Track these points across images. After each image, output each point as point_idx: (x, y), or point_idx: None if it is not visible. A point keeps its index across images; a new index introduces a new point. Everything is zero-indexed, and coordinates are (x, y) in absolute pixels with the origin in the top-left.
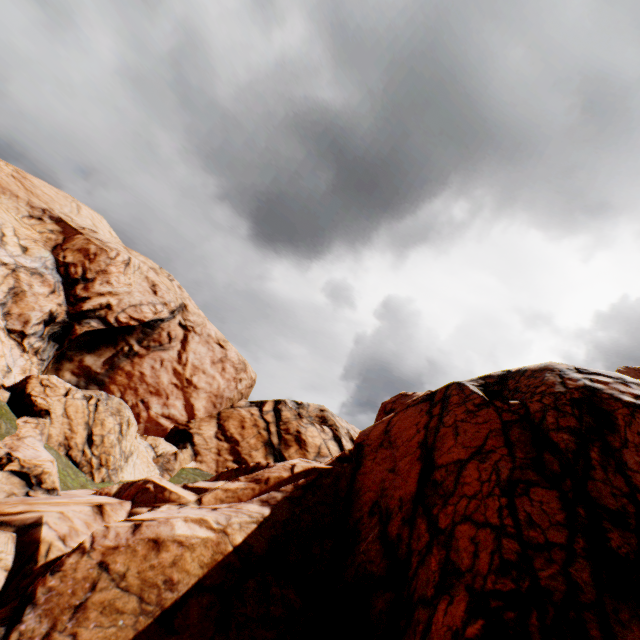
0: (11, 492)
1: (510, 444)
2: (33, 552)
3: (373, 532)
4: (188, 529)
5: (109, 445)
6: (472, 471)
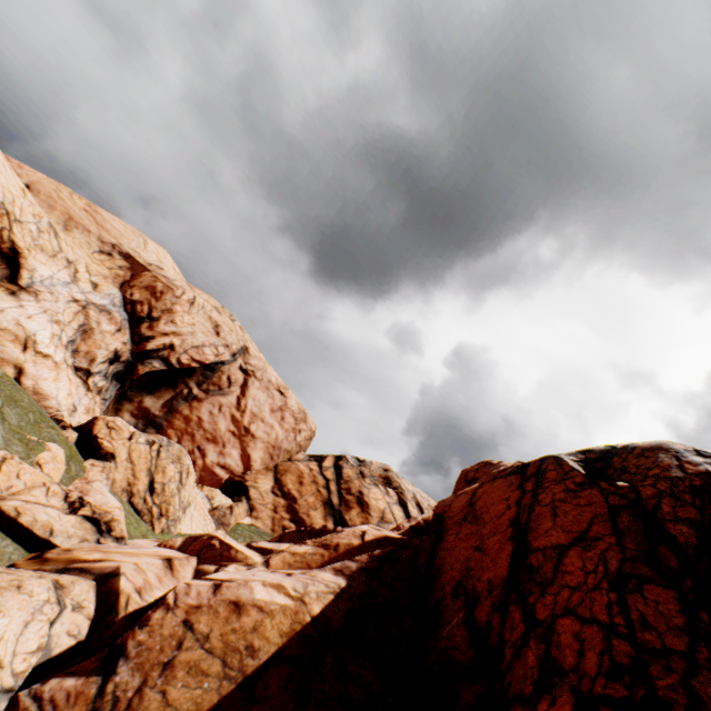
0: (84, 538)
1: (618, 532)
2: (113, 603)
3: (458, 616)
4: (267, 594)
5: (169, 494)
6: (574, 559)
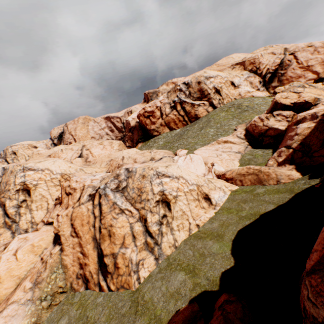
0: None
1: None
2: None
3: None
4: None
5: None
6: None
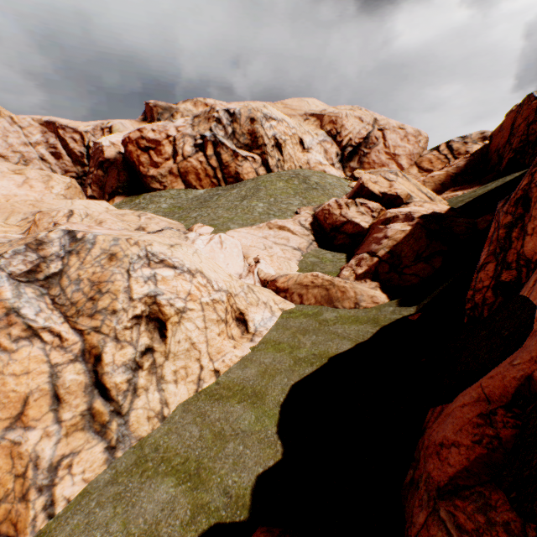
0: None
1: (536, 112)
2: None
3: (494, 157)
4: (437, 173)
5: None
6: (521, 125)
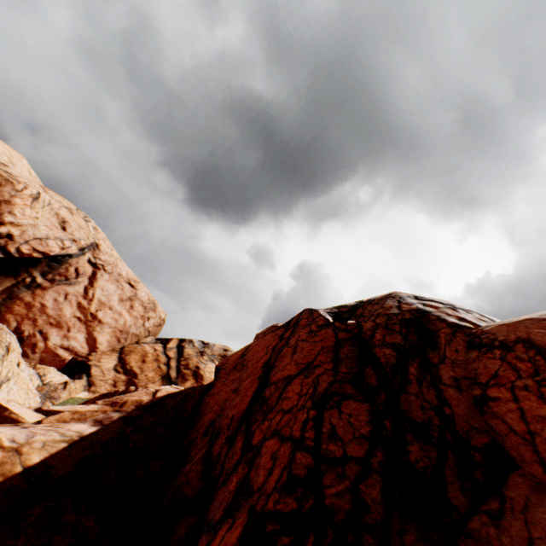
0: None
1: (338, 360)
2: None
3: (200, 452)
4: None
5: None
6: (296, 386)
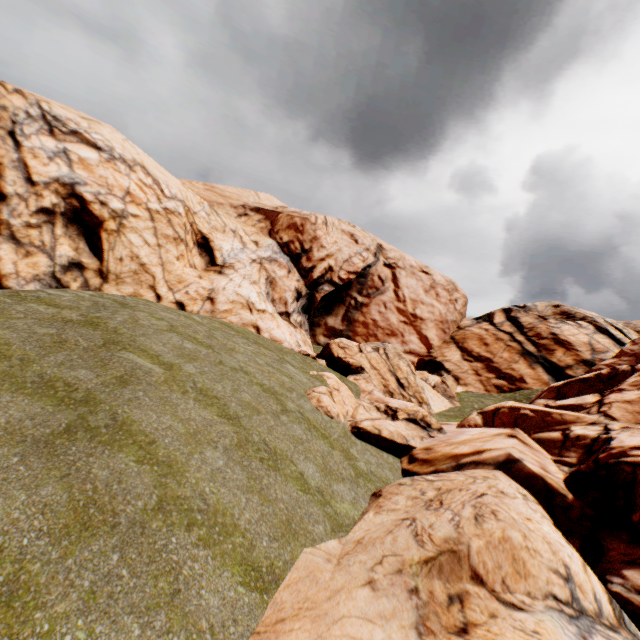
0: (419, 436)
1: None
2: (543, 486)
3: None
4: None
5: (414, 385)
6: None
